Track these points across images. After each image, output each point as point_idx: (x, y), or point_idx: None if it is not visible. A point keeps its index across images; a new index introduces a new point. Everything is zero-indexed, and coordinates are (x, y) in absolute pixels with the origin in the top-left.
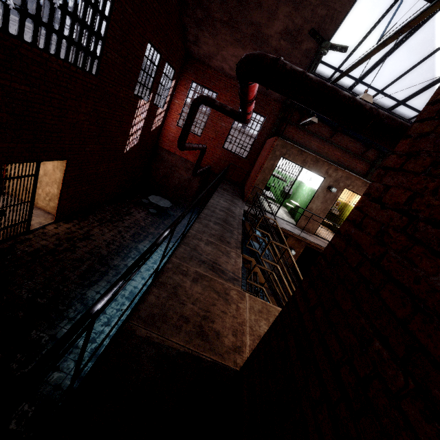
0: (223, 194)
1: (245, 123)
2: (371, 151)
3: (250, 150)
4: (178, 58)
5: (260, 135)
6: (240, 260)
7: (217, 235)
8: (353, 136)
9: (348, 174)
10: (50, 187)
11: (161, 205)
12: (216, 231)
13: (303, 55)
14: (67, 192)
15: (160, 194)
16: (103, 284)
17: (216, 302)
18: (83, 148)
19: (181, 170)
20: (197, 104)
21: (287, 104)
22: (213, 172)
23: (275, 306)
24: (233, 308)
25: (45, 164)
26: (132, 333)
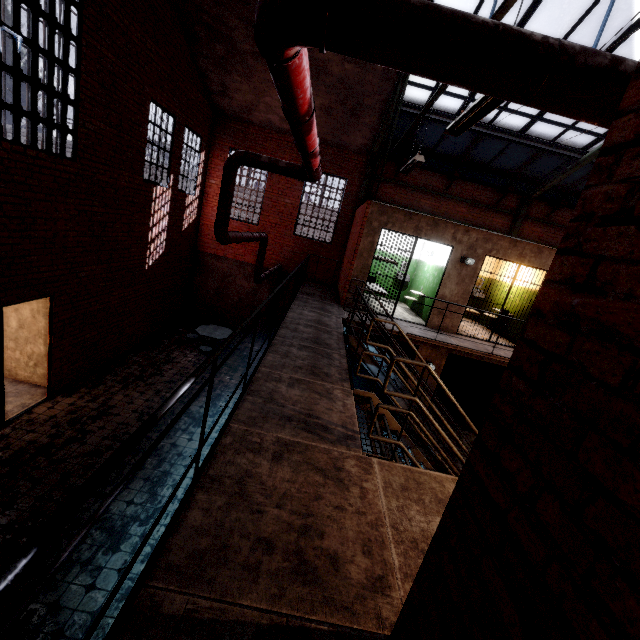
0: (307, 301)
1: (313, 180)
2: (509, 197)
3: (335, 230)
4: (202, 120)
5: (344, 206)
6: (351, 400)
7: (306, 366)
8: (478, 181)
9: (486, 234)
10: (32, 344)
11: (217, 337)
12: (303, 360)
13: (381, 78)
14: (60, 348)
15: (215, 321)
16: (138, 486)
17: (322, 490)
18: (74, 273)
19: (239, 279)
20: (233, 166)
21: (373, 154)
22: (287, 273)
23: (428, 471)
24: (355, 494)
25: (17, 311)
26: (153, 613)
